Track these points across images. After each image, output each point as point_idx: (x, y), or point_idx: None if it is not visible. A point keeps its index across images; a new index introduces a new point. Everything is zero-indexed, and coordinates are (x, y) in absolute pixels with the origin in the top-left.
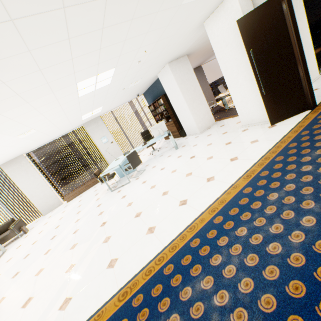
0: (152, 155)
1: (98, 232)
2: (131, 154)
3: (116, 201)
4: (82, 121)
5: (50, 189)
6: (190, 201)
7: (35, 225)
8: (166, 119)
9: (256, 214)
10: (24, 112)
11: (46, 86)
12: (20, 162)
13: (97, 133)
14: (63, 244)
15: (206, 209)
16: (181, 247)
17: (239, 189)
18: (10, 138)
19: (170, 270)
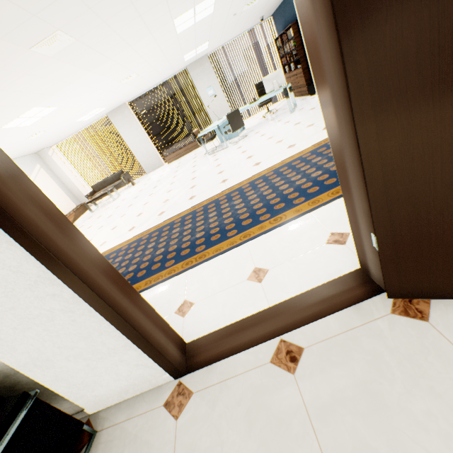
0: (264, 119)
1: (188, 183)
2: (232, 113)
3: (209, 163)
4: (184, 62)
5: (152, 147)
6: (263, 163)
7: (140, 180)
8: (295, 64)
9: (294, 171)
10: (127, 56)
11: (145, 28)
12: (123, 112)
13: (202, 81)
14: (162, 190)
15: (268, 168)
16: (236, 188)
17: (301, 155)
18: (116, 83)
19: (223, 198)
